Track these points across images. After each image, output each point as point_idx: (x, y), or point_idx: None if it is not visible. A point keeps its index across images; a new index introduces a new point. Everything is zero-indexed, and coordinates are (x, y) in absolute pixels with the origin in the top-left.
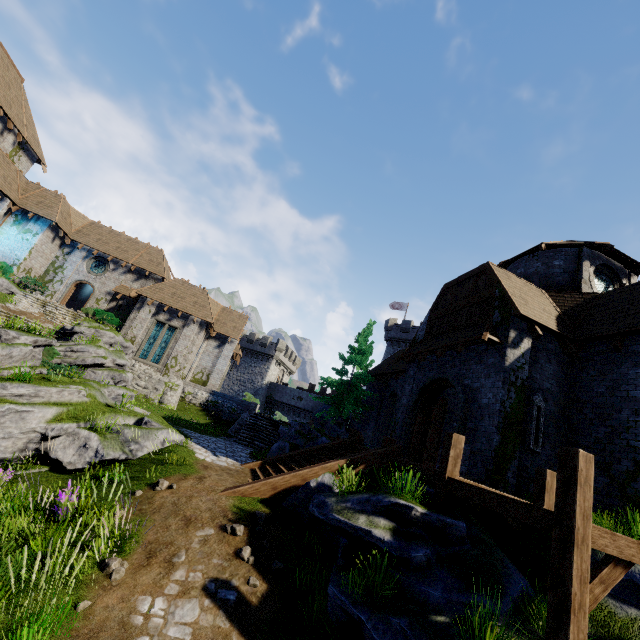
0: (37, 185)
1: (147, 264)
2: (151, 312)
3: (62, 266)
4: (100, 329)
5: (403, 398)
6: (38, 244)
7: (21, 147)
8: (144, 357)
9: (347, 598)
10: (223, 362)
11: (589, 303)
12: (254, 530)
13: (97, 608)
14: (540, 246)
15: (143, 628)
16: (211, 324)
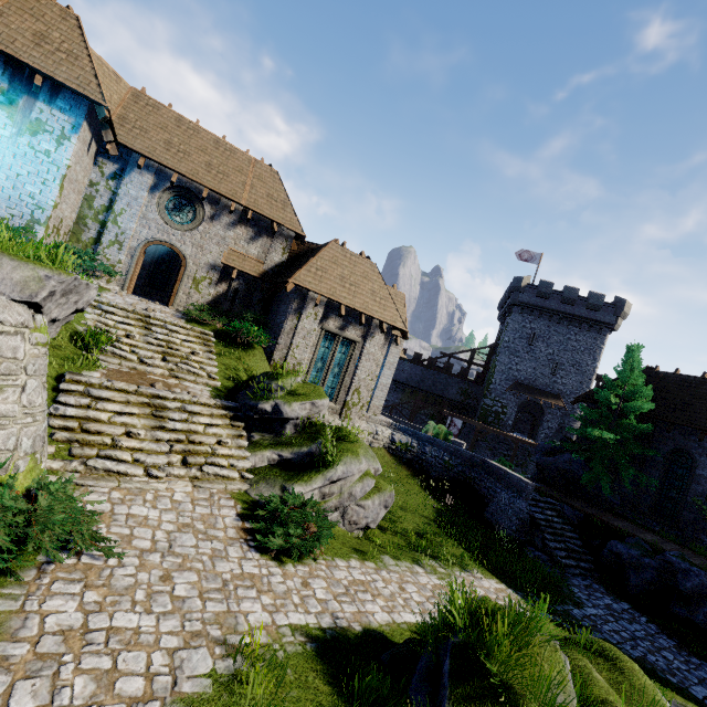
0: None
1: (268, 206)
2: (318, 317)
3: (111, 208)
4: (315, 399)
5: None
6: (70, 164)
7: None
8: None
9: None
10: (388, 373)
11: None
12: None
13: None
14: None
15: None
16: (404, 333)
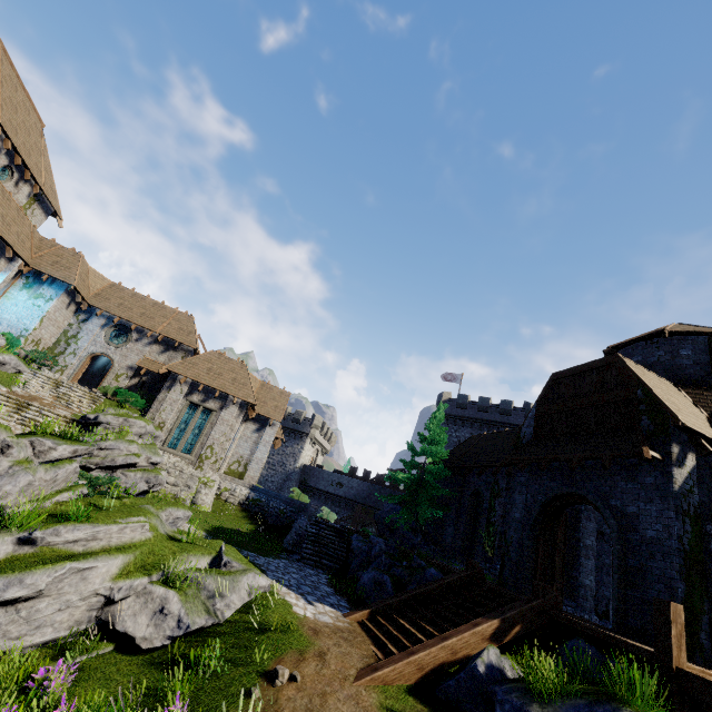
0: (52, 242)
1: (176, 333)
2: (183, 392)
3: (76, 336)
4: (129, 417)
5: (514, 511)
6: (51, 311)
7: (36, 199)
8: (173, 446)
9: None
10: (263, 449)
11: None
12: None
13: None
14: (663, 333)
15: None
16: (253, 405)
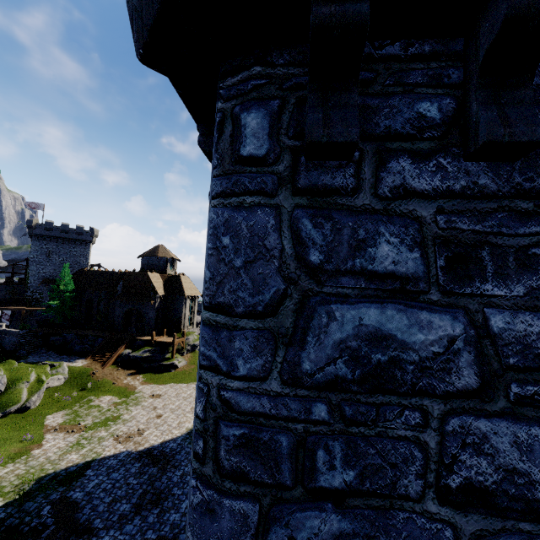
0: None
1: None
2: None
3: None
4: None
5: (116, 313)
6: None
7: None
8: None
9: (149, 365)
10: None
11: (169, 279)
12: (121, 367)
13: (121, 386)
14: (158, 258)
15: (128, 383)
16: None
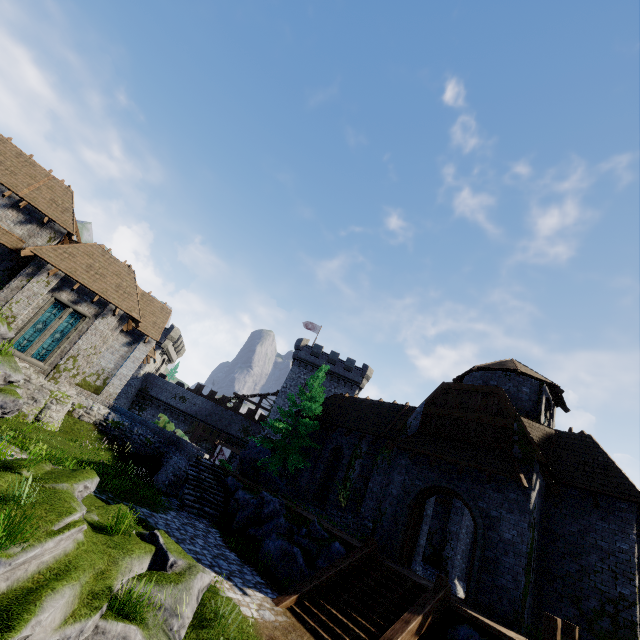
0: None
1: (47, 205)
2: (50, 285)
3: None
4: None
5: (391, 487)
6: None
7: None
8: (21, 348)
9: None
10: (131, 365)
11: (550, 438)
12: None
13: None
14: (519, 372)
15: None
16: (137, 322)
